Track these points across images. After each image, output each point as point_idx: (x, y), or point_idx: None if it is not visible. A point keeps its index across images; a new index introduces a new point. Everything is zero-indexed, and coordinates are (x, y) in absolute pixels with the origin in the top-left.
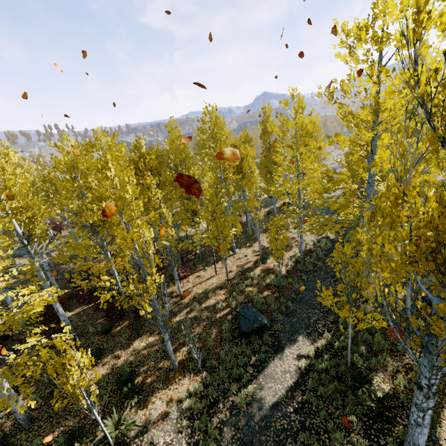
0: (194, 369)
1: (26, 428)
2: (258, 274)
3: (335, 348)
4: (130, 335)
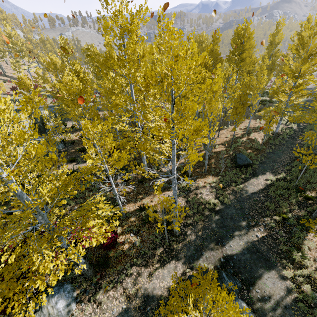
0: (214, 174)
1: (147, 179)
2: (244, 141)
3: (287, 179)
4: (178, 157)
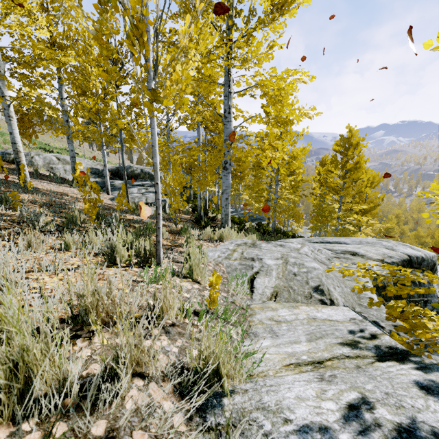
0: None
1: None
2: None
3: None
4: None
